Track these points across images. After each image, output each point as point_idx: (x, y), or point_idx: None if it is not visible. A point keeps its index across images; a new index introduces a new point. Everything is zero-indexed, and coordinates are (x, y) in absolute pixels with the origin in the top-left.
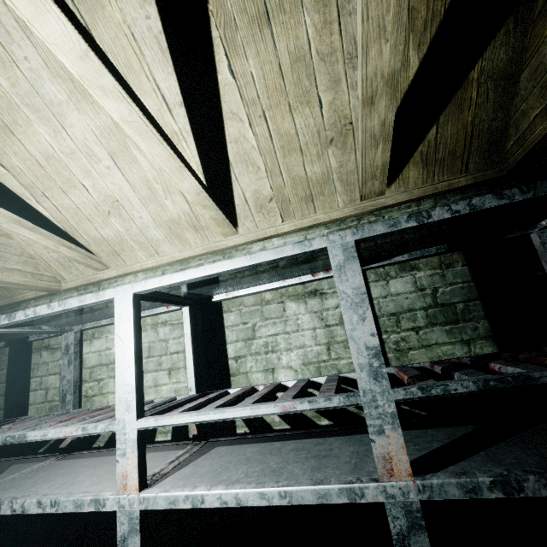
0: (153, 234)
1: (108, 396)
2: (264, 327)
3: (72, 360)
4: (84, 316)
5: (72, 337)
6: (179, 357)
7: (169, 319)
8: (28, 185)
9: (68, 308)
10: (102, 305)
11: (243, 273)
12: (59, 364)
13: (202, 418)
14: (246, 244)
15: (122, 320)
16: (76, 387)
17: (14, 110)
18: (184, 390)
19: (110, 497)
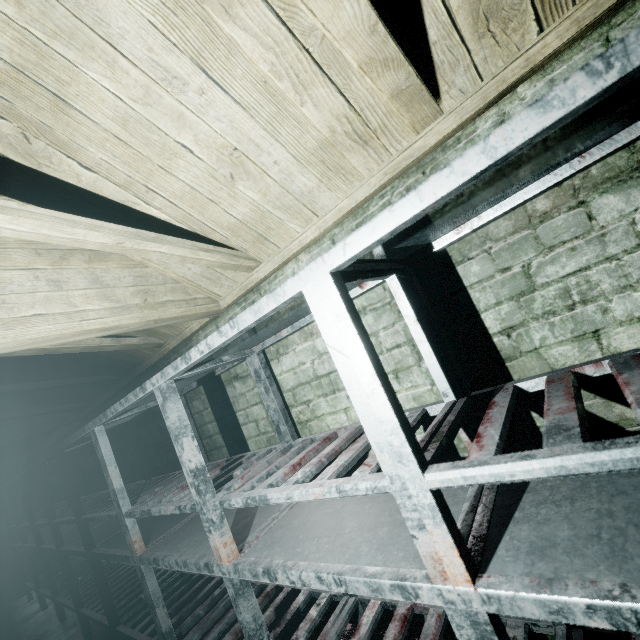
0: (300, 184)
1: (325, 418)
2: (550, 264)
3: (268, 386)
4: (261, 333)
5: (256, 360)
6: (402, 353)
7: (367, 303)
8: (125, 182)
9: (244, 327)
10: (280, 311)
11: (525, 153)
12: (256, 393)
13: (577, 468)
14: (460, 129)
15: (330, 323)
16: (285, 415)
17: (47, 59)
18: (427, 395)
19: (422, 585)
